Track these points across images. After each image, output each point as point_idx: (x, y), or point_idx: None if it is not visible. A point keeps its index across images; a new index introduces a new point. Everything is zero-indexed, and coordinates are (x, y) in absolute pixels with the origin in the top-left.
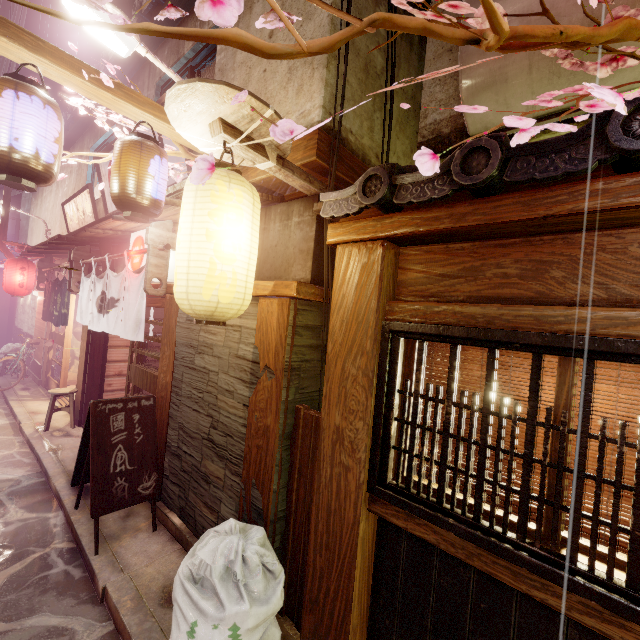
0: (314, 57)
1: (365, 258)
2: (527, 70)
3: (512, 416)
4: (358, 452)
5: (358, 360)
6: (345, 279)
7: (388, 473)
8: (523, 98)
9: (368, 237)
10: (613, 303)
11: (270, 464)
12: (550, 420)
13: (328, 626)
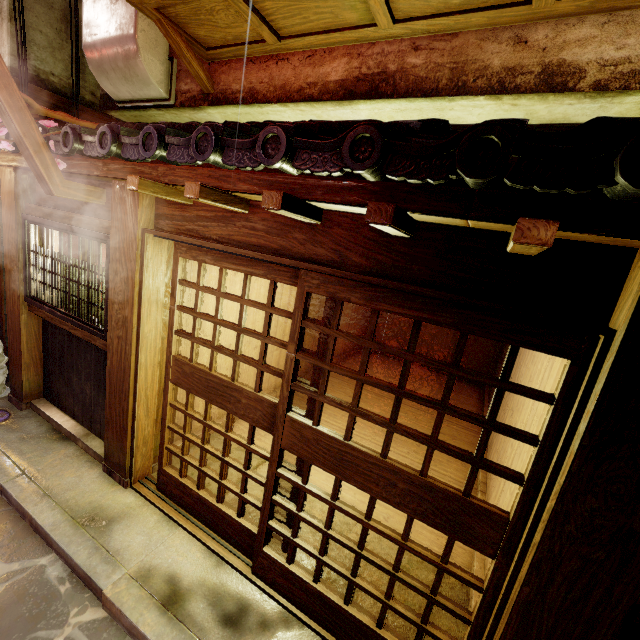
0: (2, 8)
1: (9, 177)
2: (113, 71)
3: (57, 259)
4: (16, 281)
5: (12, 234)
6: (4, 188)
7: (32, 291)
8: (122, 87)
9: (5, 165)
10: (84, 212)
11: (1, 299)
12: (64, 260)
13: (16, 365)
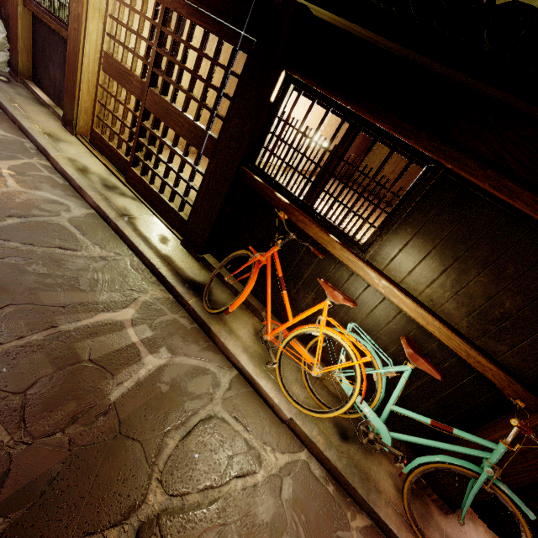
0: None
1: None
2: None
3: None
4: None
5: None
6: None
7: None
8: None
9: None
10: None
11: None
12: None
13: (14, 47)
